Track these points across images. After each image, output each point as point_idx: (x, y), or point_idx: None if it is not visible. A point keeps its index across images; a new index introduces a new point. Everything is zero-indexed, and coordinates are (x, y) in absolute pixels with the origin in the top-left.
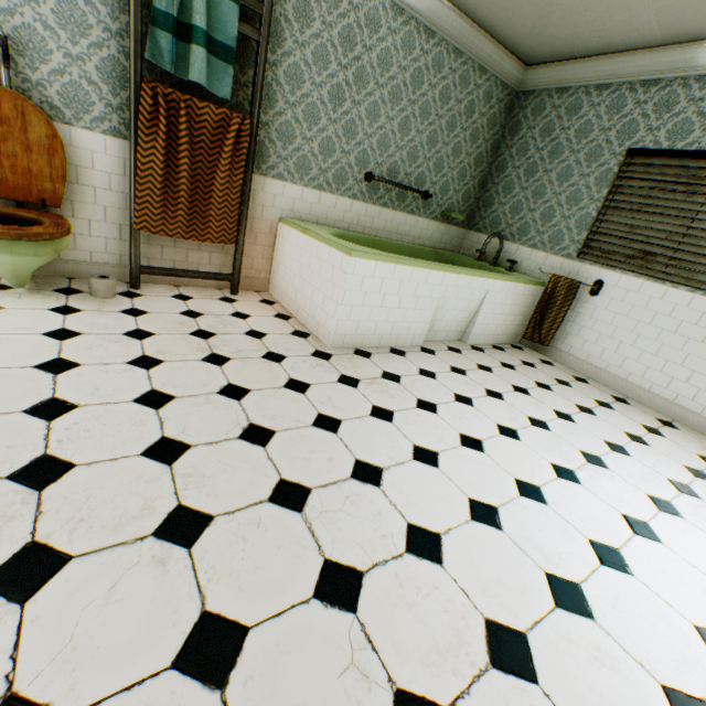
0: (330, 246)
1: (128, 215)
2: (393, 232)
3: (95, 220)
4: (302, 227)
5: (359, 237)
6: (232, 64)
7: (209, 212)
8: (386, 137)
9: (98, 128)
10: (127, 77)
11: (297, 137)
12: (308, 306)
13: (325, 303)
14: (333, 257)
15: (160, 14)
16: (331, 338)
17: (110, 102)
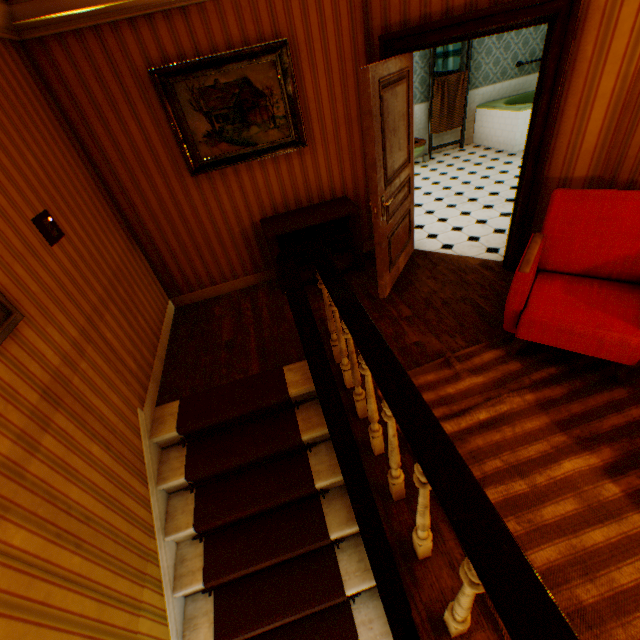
0: (508, 111)
1: (424, 131)
2: (534, 86)
3: (415, 137)
4: (491, 108)
5: (515, 99)
6: (459, 56)
7: (452, 117)
8: (526, 39)
9: (417, 104)
10: (425, 81)
11: (482, 66)
12: (499, 140)
13: (508, 136)
14: (510, 115)
15: (438, 55)
16: (513, 148)
17: (420, 92)
